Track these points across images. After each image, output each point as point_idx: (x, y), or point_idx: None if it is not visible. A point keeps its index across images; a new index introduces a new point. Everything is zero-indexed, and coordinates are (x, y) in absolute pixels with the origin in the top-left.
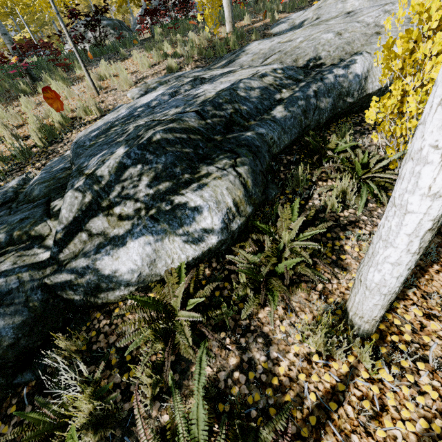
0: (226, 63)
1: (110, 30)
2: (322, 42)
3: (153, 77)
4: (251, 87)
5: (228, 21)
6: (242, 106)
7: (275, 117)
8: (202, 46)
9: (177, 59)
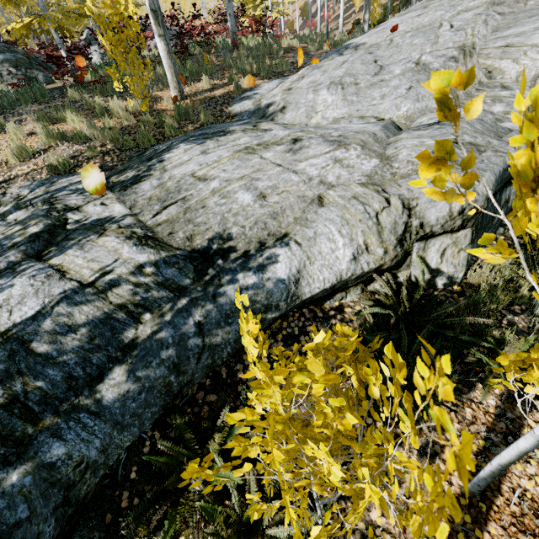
0: (128, 181)
1: (10, 69)
2: (235, 209)
3: (25, 180)
4: (69, 324)
5: (173, 86)
6: (32, 380)
7: (101, 400)
8: (126, 123)
9: (81, 144)
